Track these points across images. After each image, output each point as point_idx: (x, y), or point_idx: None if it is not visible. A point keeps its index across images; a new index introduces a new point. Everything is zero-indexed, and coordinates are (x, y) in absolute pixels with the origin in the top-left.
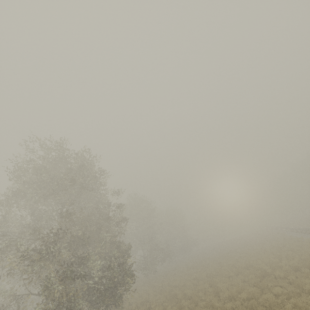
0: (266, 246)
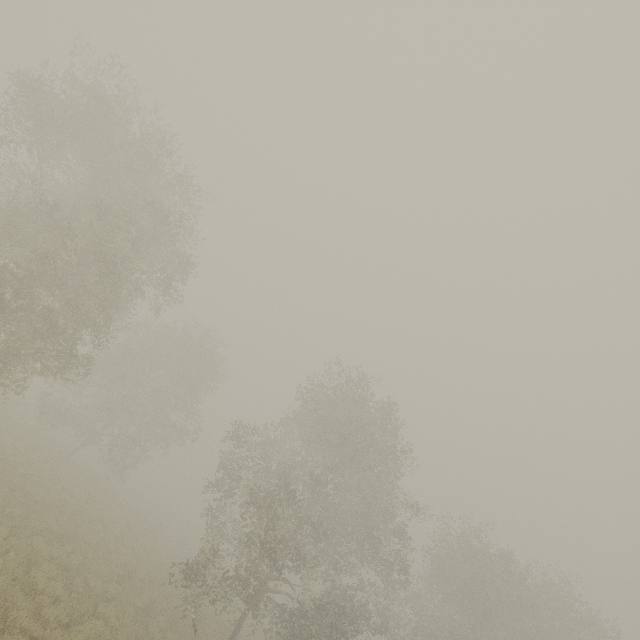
0: None
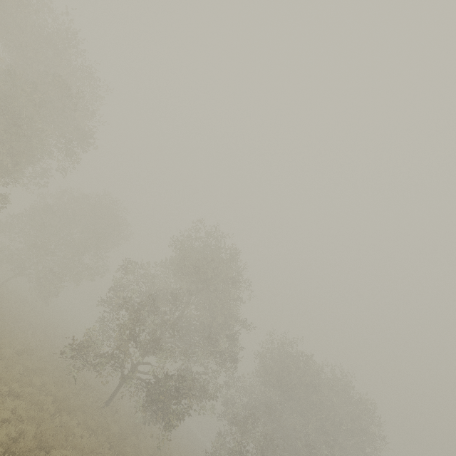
0: None
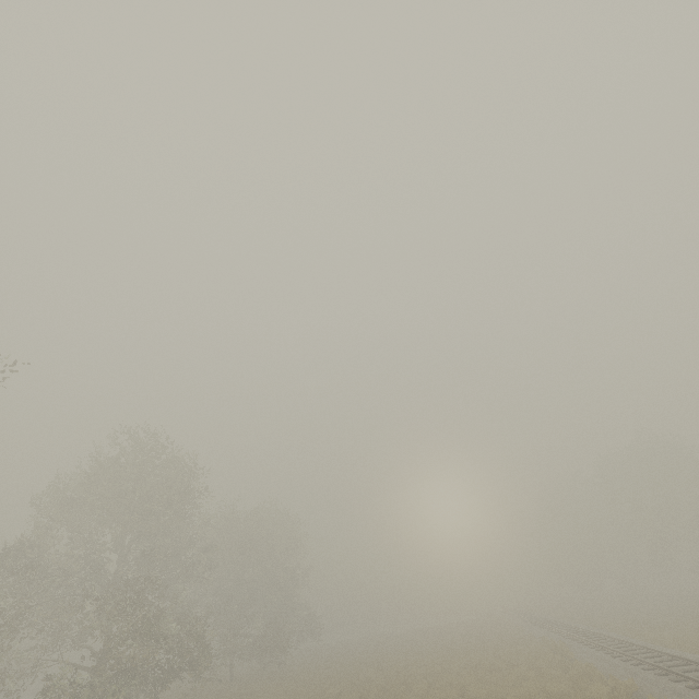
0: (509, 690)
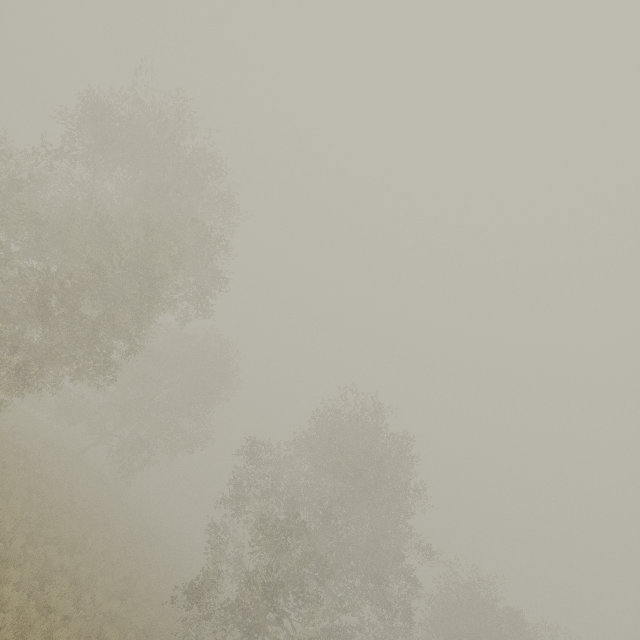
0: None
